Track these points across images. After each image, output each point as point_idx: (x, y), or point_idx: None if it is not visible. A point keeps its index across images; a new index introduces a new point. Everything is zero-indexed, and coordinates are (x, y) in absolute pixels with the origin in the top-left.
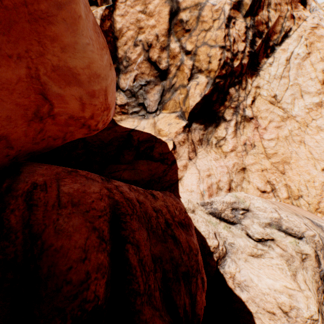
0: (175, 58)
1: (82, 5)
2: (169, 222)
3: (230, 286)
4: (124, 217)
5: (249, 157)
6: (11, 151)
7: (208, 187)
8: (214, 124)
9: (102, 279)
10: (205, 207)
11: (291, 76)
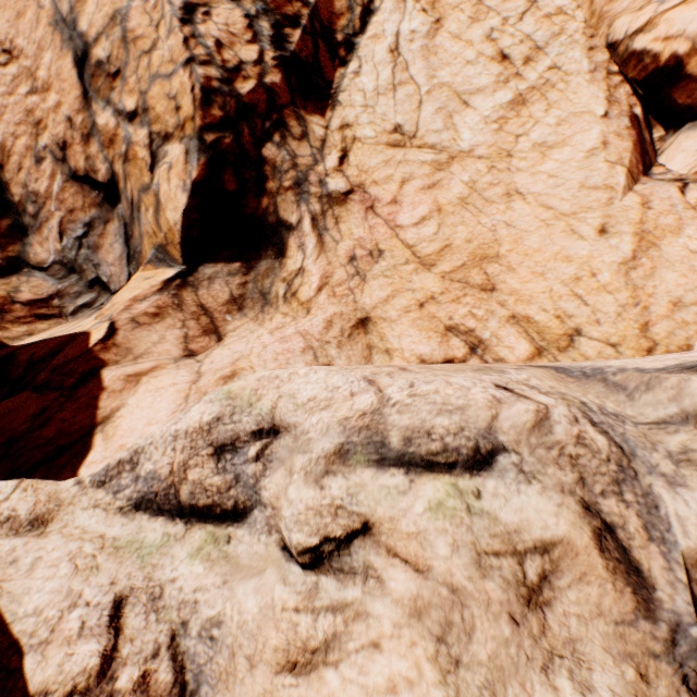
0: (115, 142)
1: None
2: None
3: None
4: None
5: (374, 284)
6: None
7: None
8: (271, 250)
9: None
10: (113, 486)
11: (419, 76)
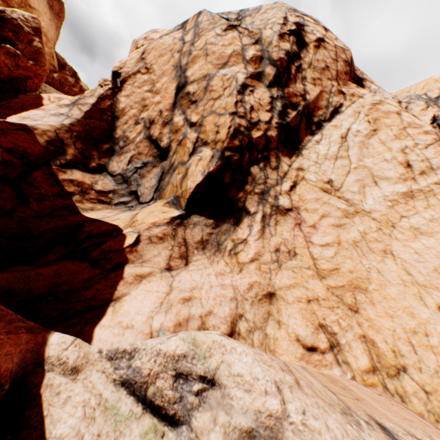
0: (178, 132)
1: None
2: None
3: None
4: None
5: (284, 273)
6: None
7: (177, 324)
8: (232, 219)
9: None
10: (116, 363)
11: (353, 157)
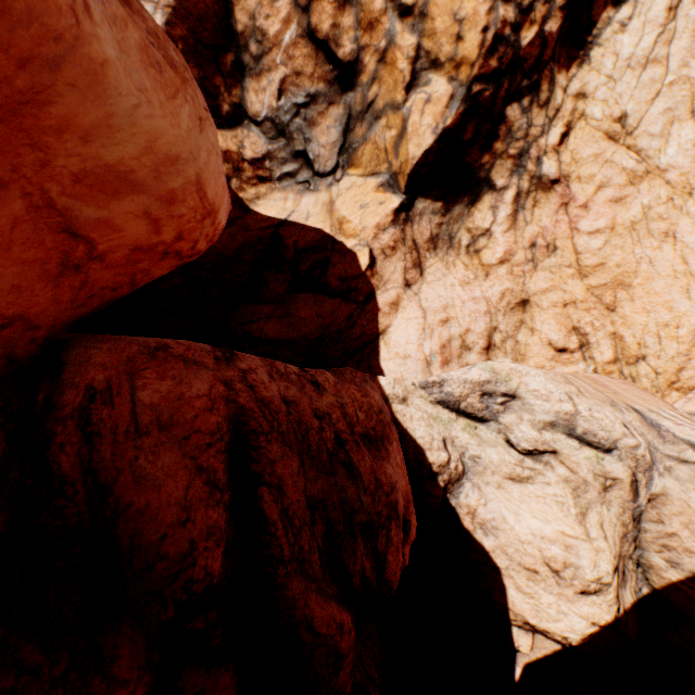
0: (374, 28)
1: (104, 30)
2: (343, 438)
3: (466, 527)
4: (256, 439)
5: (540, 275)
6: (37, 333)
7: (442, 346)
8: (467, 198)
9: (216, 548)
10: (428, 391)
11: (675, 58)
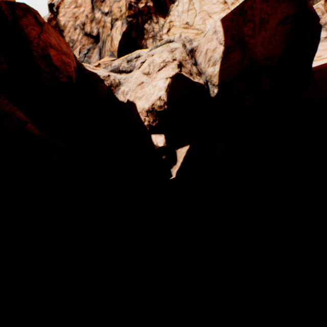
0: (100, 22)
1: None
2: None
3: (122, 101)
4: None
5: None
6: None
7: None
8: None
9: None
10: (106, 69)
11: (197, 8)
